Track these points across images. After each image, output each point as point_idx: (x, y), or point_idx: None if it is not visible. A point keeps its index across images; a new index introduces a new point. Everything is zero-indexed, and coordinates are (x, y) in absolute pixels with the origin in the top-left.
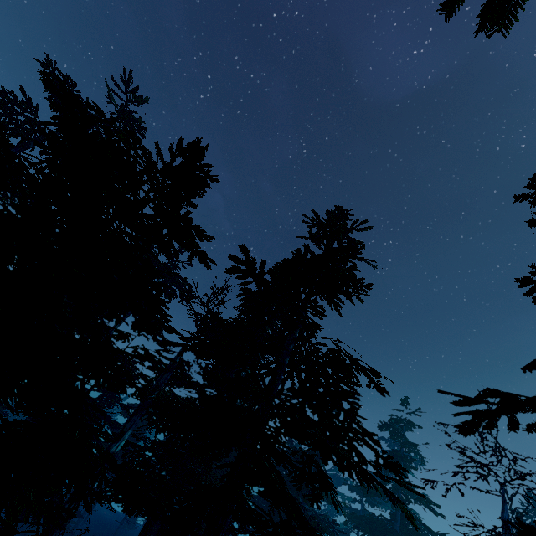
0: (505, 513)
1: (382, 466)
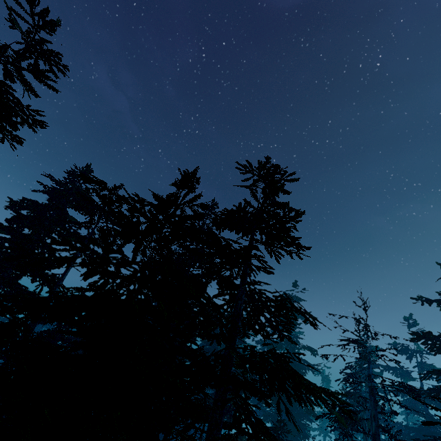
0: (370, 370)
1: (322, 388)
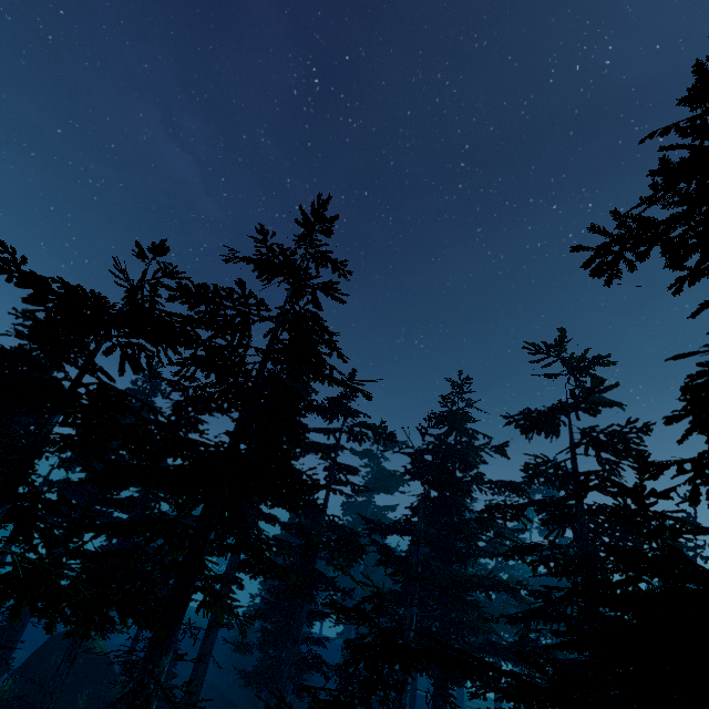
0: None
1: None
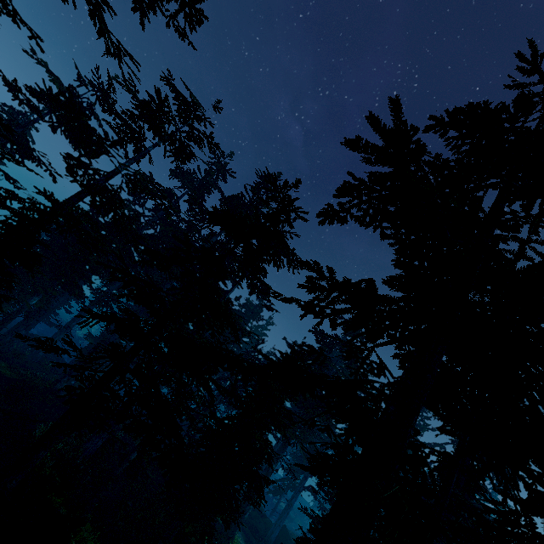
0: None
1: None
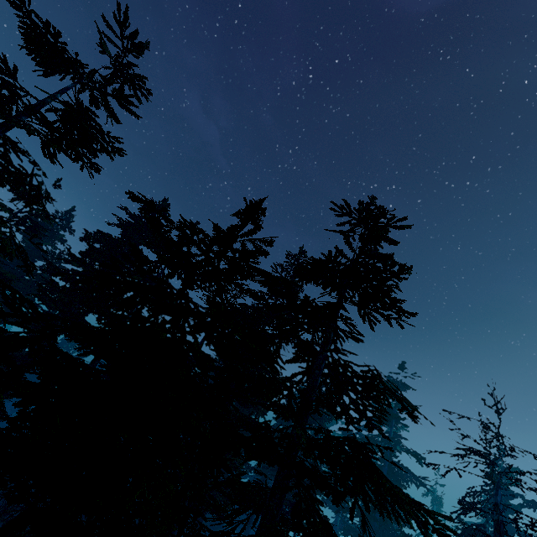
0: (498, 497)
1: (415, 501)
